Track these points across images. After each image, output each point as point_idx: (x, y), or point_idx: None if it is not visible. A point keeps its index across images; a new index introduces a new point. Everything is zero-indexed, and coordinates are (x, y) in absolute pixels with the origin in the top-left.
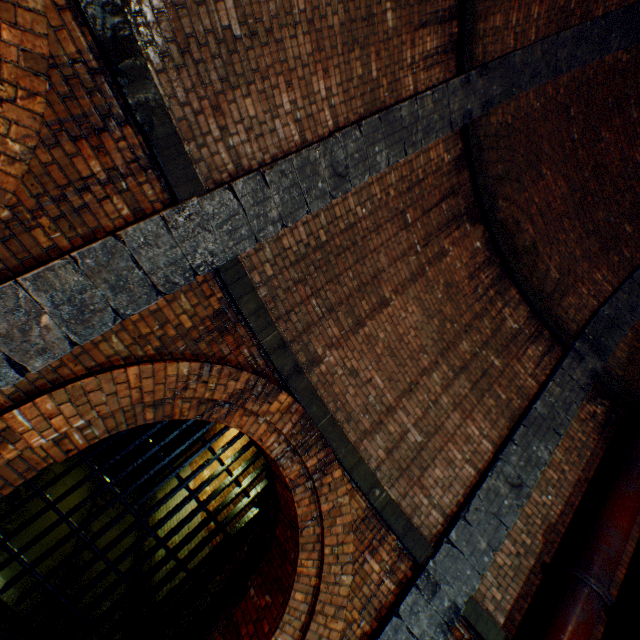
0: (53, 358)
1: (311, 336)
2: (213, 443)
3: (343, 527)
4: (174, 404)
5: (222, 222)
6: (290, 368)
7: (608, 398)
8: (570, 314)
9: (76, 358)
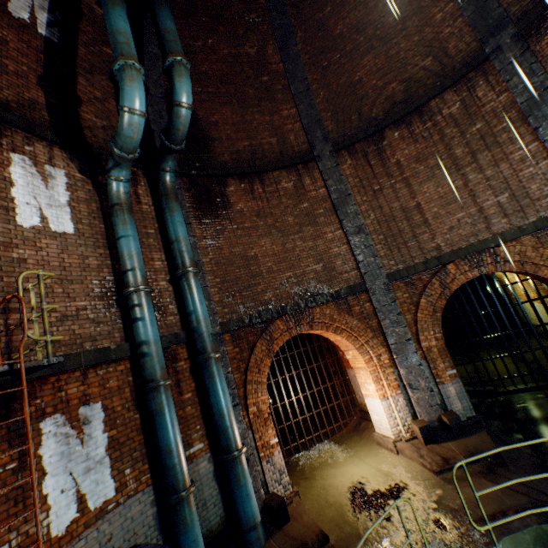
0: (408, 332)
1: (424, 248)
2: (505, 282)
3: (532, 252)
4: (436, 306)
5: (373, 278)
6: (436, 261)
7: (544, 19)
8: (462, 47)
9: (410, 328)
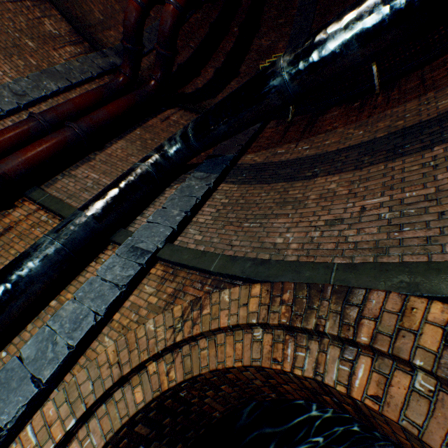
0: None
1: None
2: None
3: None
4: None
5: None
6: None
7: None
8: (111, 41)
9: None
